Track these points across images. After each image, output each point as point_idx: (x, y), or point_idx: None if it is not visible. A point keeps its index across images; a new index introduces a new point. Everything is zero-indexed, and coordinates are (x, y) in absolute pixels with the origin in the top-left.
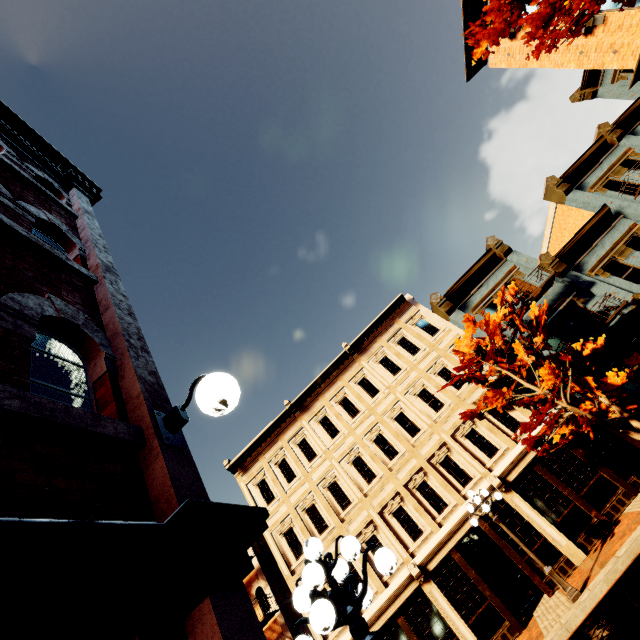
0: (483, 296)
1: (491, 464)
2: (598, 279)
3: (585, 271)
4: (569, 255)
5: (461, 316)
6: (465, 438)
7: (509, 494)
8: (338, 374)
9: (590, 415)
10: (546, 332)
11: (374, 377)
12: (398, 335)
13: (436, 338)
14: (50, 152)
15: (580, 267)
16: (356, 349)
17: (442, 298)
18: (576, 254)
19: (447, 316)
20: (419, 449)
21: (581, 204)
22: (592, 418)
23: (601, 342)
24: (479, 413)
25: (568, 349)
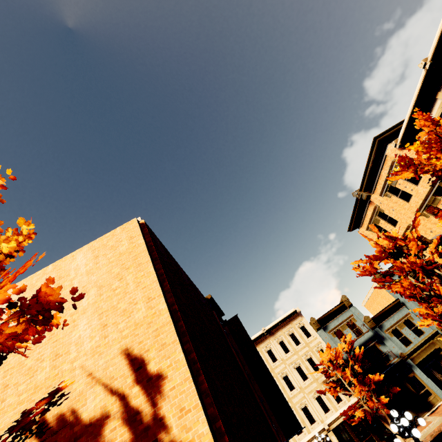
0: (335, 326)
1: (325, 416)
2: (388, 336)
3: (383, 329)
4: (378, 318)
5: (323, 333)
6: (315, 399)
7: (331, 434)
8: (257, 343)
9: (371, 411)
10: (360, 361)
11: (275, 351)
12: (290, 331)
13: (309, 339)
14: (219, 310)
15: (381, 326)
16: (268, 332)
17: (316, 321)
18: (381, 318)
19: (316, 330)
20: (293, 398)
21: (388, 291)
22: (372, 413)
23: (382, 378)
24: (325, 392)
25: (368, 378)
